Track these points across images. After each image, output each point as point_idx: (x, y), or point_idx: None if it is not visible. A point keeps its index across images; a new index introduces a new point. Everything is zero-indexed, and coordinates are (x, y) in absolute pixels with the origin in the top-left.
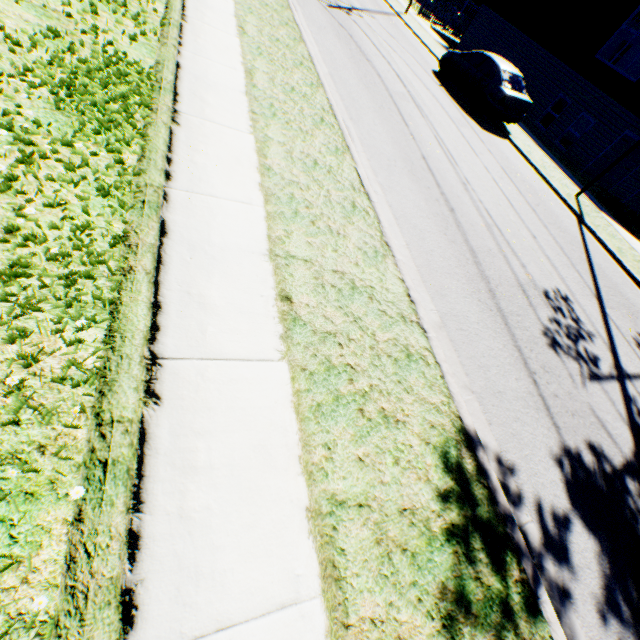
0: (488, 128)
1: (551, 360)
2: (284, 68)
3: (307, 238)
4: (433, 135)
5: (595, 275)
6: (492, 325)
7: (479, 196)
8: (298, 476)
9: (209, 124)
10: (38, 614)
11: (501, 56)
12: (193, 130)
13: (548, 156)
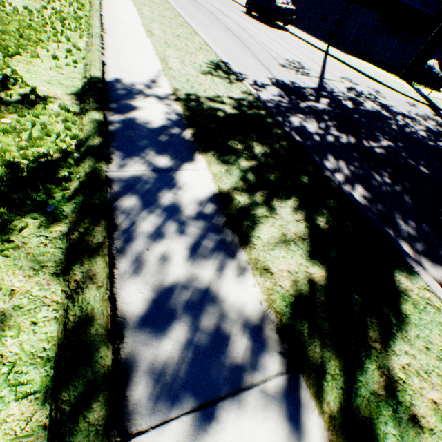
0: (275, 28)
1: (280, 69)
2: None
3: (159, 26)
4: (234, 24)
5: (326, 64)
6: (249, 58)
7: (257, 39)
8: (152, 51)
9: (116, 4)
10: (81, 49)
11: None
12: (109, 3)
13: (315, 38)
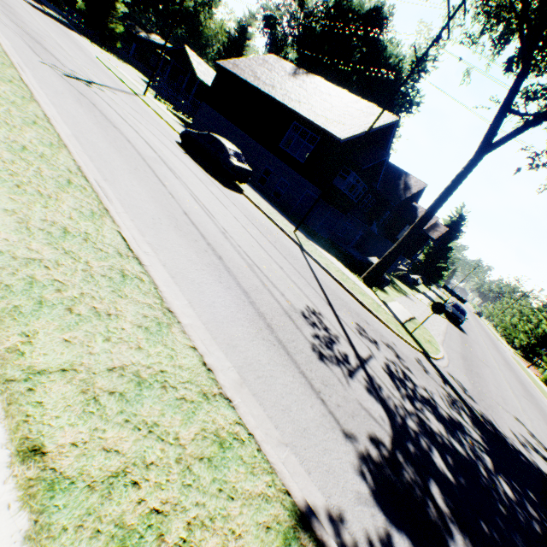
0: (228, 186)
1: (325, 372)
2: (10, 124)
3: (63, 334)
4: (189, 193)
5: (323, 287)
6: (280, 359)
7: (237, 241)
8: None
9: None
10: None
11: (223, 137)
12: None
13: (271, 205)
